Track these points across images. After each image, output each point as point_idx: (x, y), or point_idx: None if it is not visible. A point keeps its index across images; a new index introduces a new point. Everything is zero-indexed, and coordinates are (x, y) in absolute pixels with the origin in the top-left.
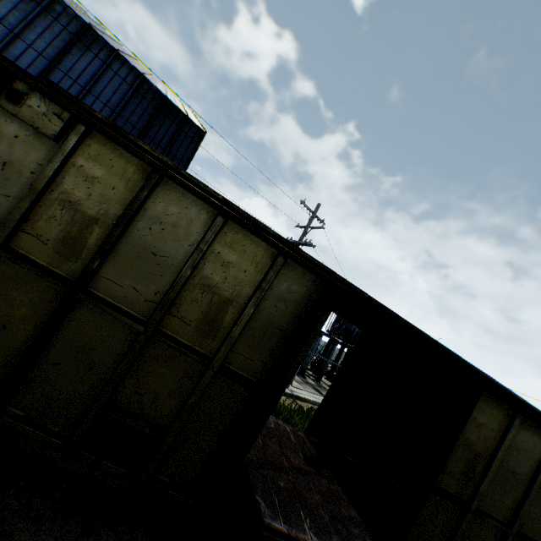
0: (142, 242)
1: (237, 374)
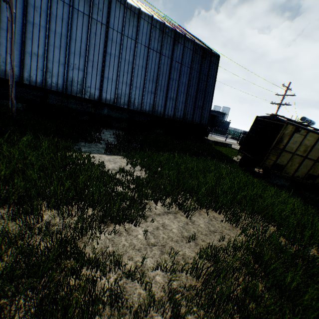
0: (315, 148)
1: None
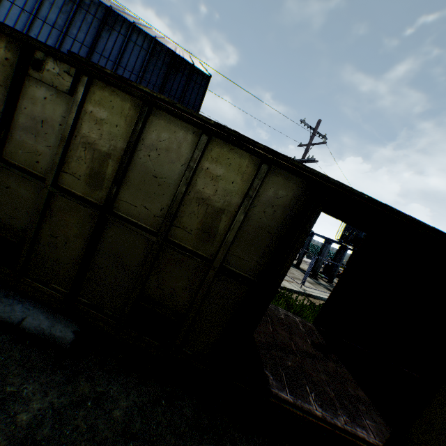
0: (144, 168)
1: (236, 272)
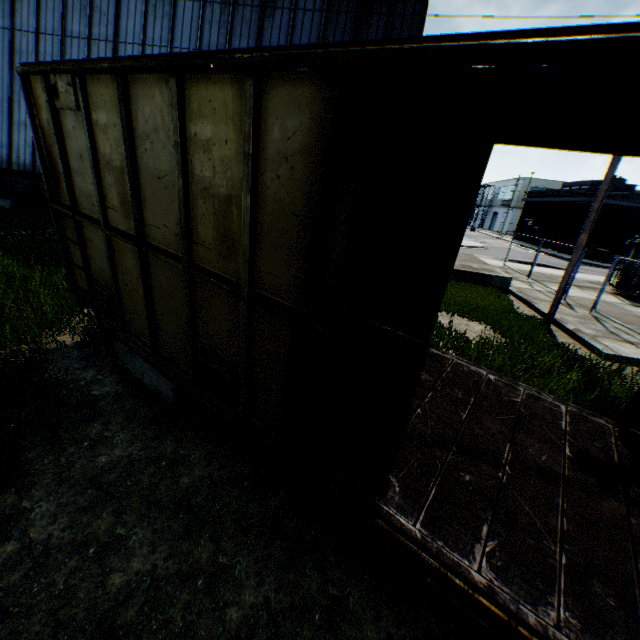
0: (149, 171)
1: (273, 301)
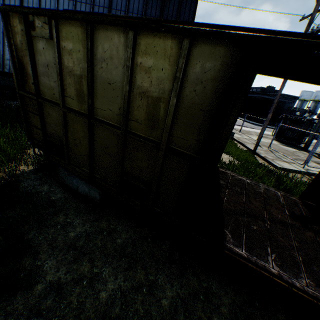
0: (102, 79)
1: (180, 151)
